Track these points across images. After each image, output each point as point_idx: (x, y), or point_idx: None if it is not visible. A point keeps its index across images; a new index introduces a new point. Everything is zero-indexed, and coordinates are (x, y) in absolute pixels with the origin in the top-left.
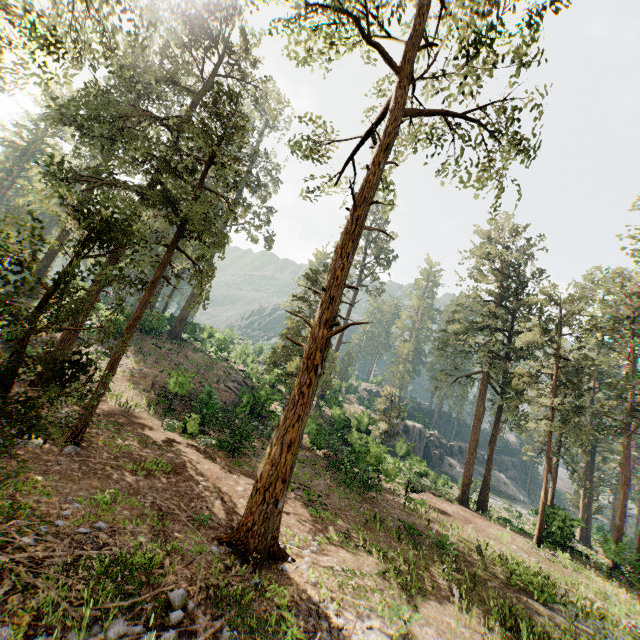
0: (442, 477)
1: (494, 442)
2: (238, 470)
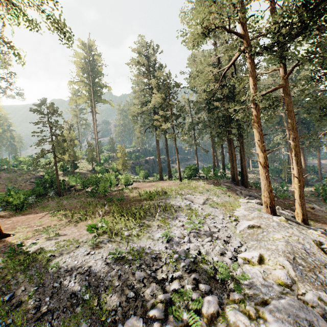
0: None
1: (167, 151)
2: (18, 215)
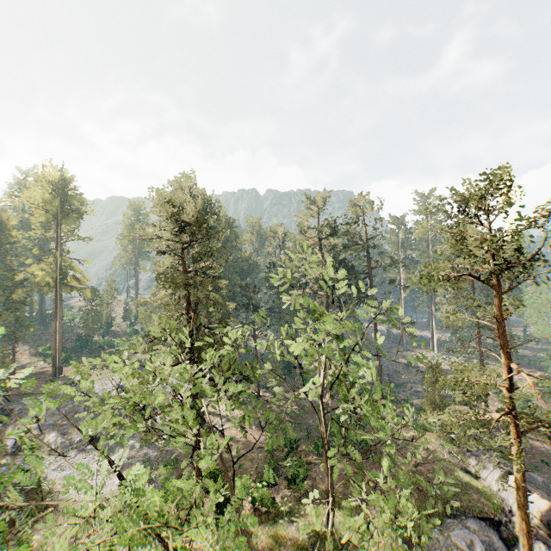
0: None
1: None
2: (65, 366)
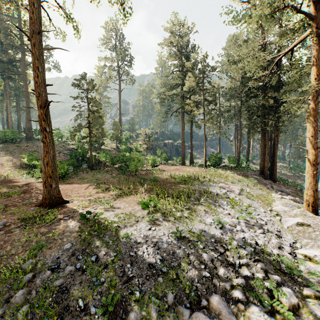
0: (179, 158)
1: (192, 137)
2: (63, 183)
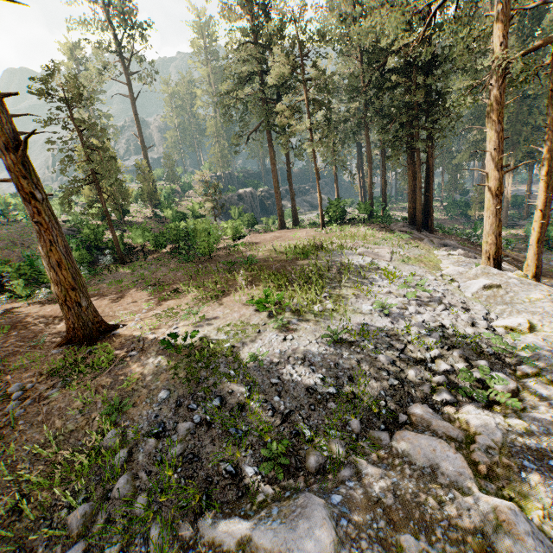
0: (272, 218)
1: (290, 176)
2: None
